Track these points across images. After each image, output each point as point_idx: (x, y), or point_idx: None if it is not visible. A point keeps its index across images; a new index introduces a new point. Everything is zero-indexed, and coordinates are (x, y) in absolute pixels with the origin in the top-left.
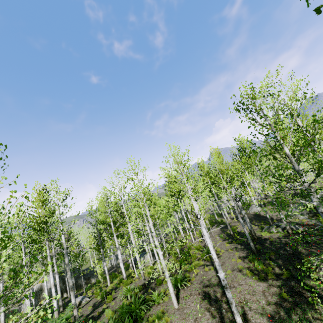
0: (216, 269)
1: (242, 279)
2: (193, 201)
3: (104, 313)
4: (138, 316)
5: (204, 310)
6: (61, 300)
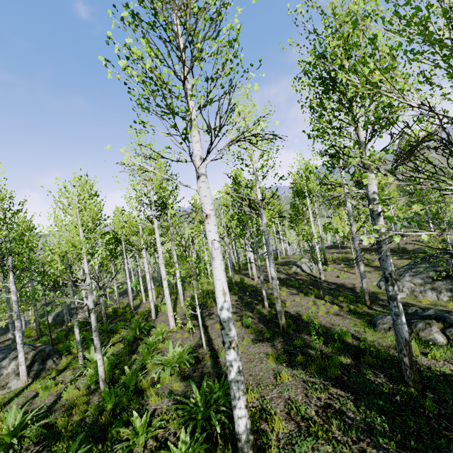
0: None
1: None
2: None
3: None
4: None
5: None
6: None
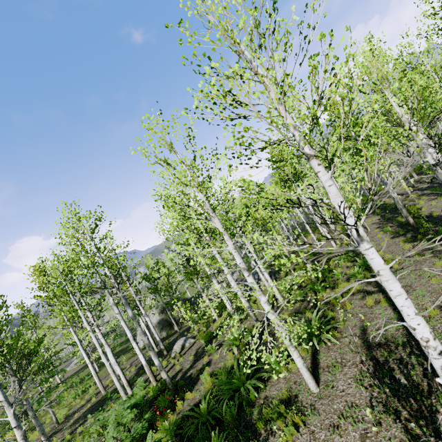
0: (392, 303)
1: None
2: (319, 168)
3: (203, 374)
4: (243, 403)
5: (382, 414)
6: (162, 343)
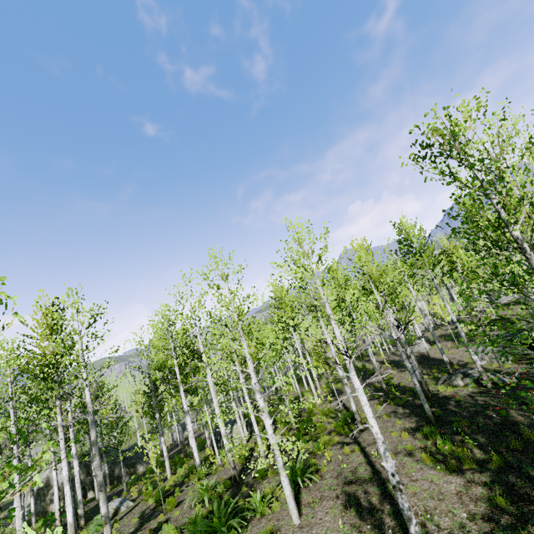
0: (364, 451)
1: (416, 470)
2: (335, 325)
3: (160, 532)
4: None
5: (350, 530)
6: (83, 505)
